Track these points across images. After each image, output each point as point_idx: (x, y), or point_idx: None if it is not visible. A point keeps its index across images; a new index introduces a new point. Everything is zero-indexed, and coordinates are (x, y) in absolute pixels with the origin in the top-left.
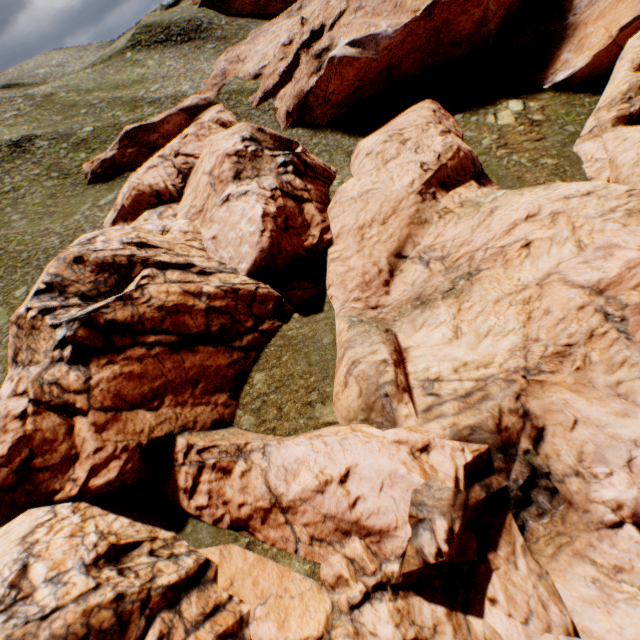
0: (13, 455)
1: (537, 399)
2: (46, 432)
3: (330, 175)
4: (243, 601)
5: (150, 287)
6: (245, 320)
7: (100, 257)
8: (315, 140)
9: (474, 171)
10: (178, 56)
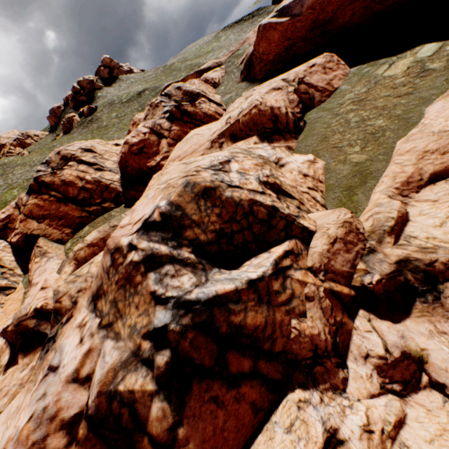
0: (5, 219)
1: (84, 299)
2: (15, 216)
3: (212, 120)
4: (3, 307)
5: (66, 170)
6: (97, 198)
7: (64, 153)
8: (244, 92)
9: (275, 127)
10: (238, 31)
